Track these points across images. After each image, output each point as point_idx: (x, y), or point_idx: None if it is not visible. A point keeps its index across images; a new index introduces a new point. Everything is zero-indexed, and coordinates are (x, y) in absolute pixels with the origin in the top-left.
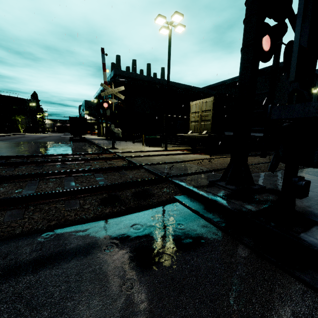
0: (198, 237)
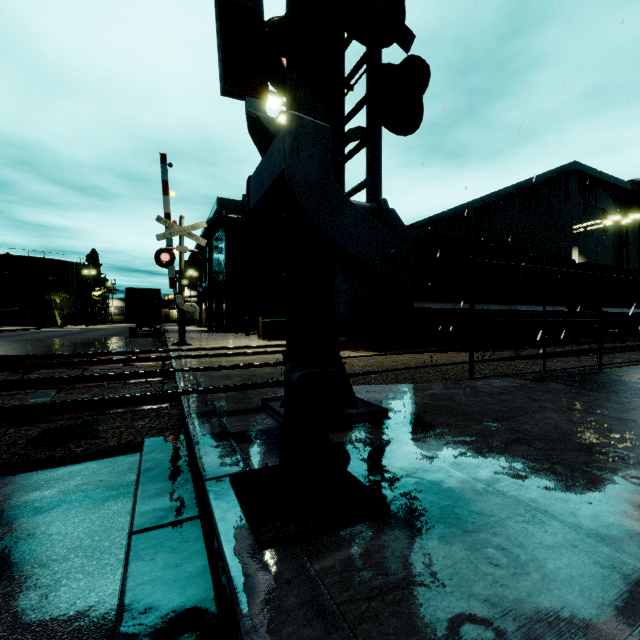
0: (24, 555)
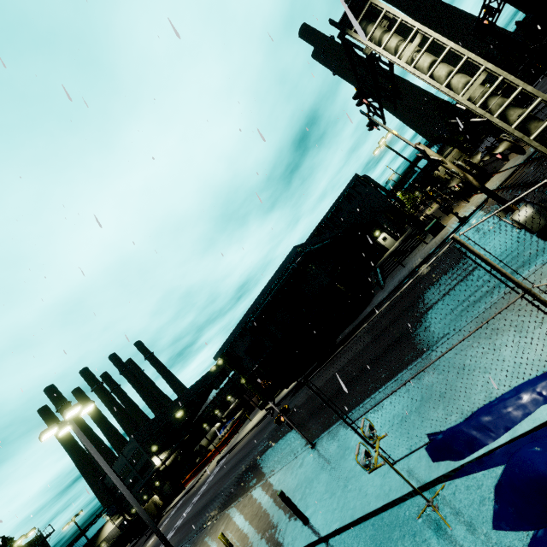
0: None
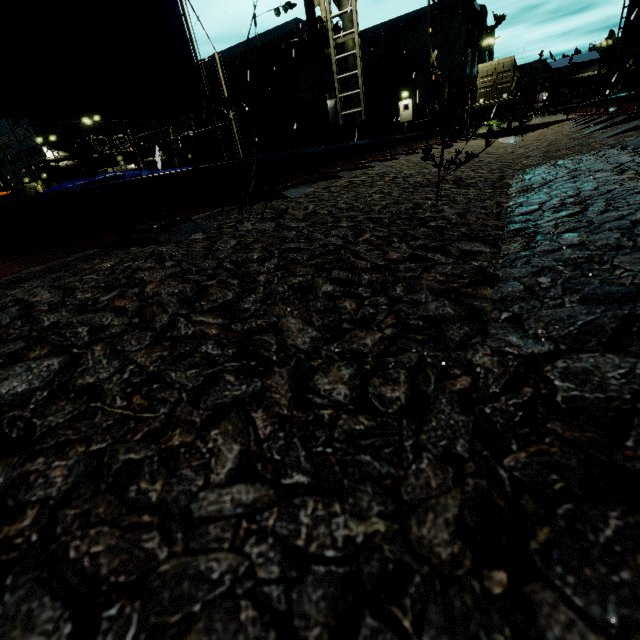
0: None
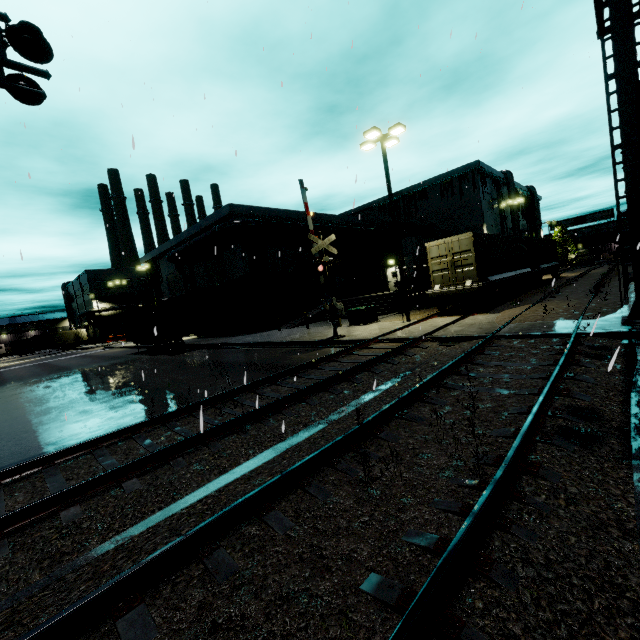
0: None
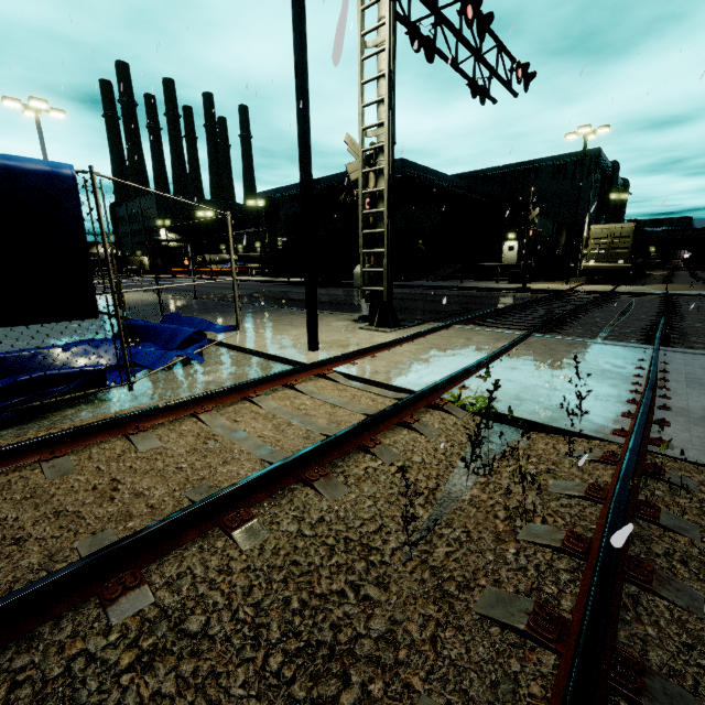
0: None
